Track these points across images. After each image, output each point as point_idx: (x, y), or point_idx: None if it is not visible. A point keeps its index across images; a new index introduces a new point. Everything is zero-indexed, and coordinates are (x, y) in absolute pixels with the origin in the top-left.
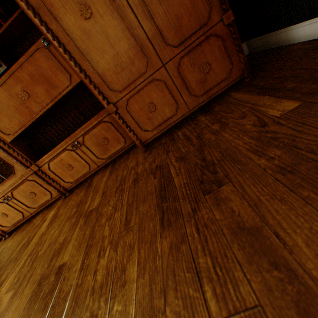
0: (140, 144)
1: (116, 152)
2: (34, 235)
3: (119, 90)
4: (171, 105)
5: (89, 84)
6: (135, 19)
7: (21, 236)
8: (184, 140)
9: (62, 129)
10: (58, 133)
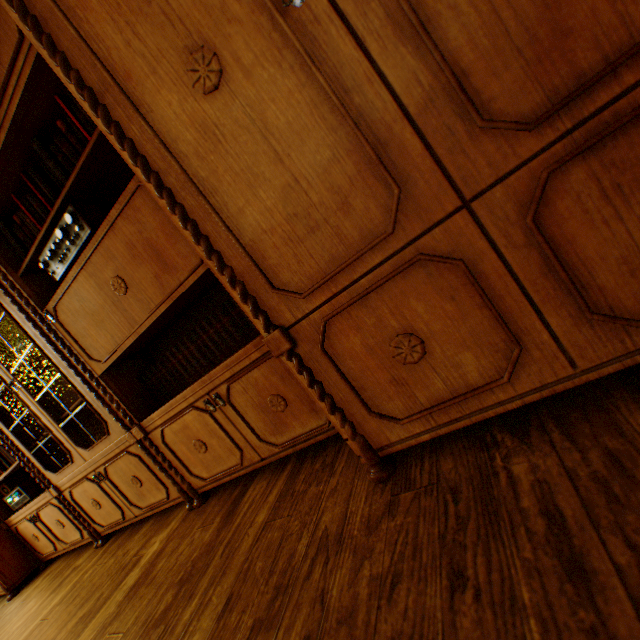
0: (364, 455)
1: (305, 435)
2: (102, 602)
3: (300, 290)
4: (489, 344)
5: (219, 273)
6: (358, 54)
7: (103, 569)
8: (544, 555)
9: (196, 355)
10: (188, 361)
